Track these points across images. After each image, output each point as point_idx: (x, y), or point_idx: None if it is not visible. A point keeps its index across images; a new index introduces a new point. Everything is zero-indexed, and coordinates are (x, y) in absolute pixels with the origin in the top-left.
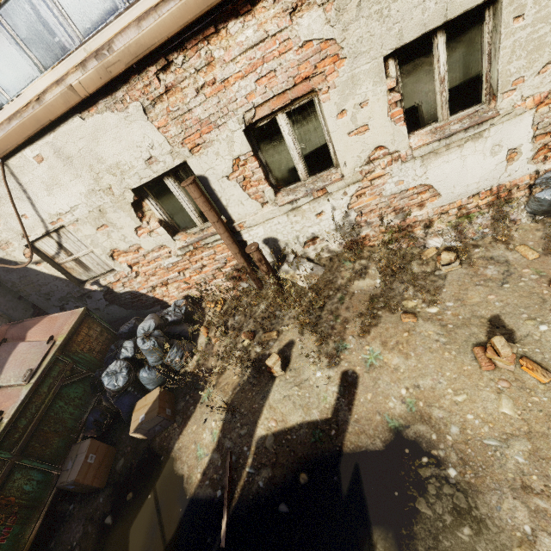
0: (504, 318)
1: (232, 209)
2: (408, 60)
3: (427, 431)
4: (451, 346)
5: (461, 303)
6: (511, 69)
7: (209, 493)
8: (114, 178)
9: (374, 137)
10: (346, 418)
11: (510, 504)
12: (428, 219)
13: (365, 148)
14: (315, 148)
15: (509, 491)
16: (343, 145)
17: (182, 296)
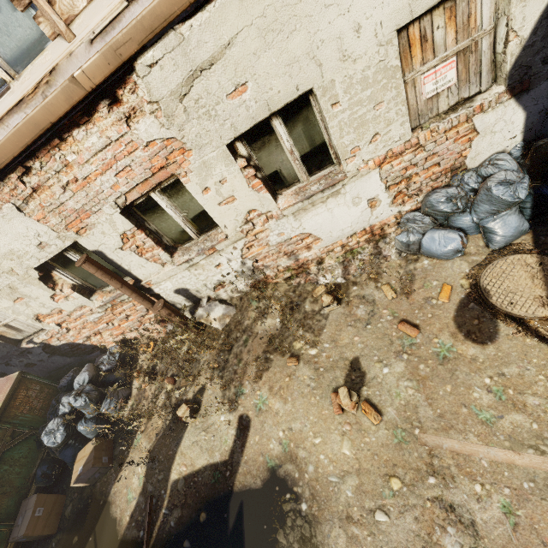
0: (361, 361)
1: (136, 271)
2: (255, 139)
3: (293, 470)
4: (317, 391)
5: (334, 344)
6: (345, 142)
7: (135, 534)
8: (12, 262)
9: (244, 204)
10: (239, 460)
11: (337, 532)
12: (319, 257)
13: (239, 213)
14: (197, 214)
15: (337, 521)
16: (217, 213)
17: (118, 340)
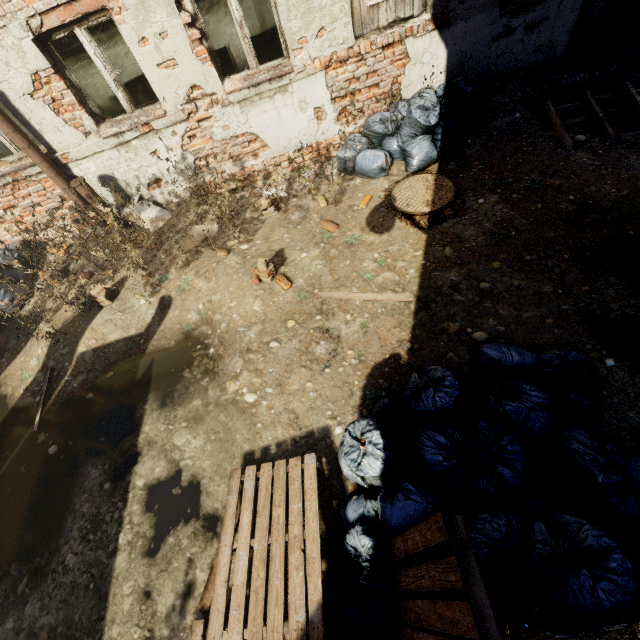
0: (286, 250)
1: (50, 136)
2: None
3: (207, 330)
4: (241, 270)
5: (266, 241)
6: (293, 27)
7: (30, 401)
8: None
9: (186, 74)
10: (155, 331)
11: (236, 360)
12: (266, 171)
13: (181, 85)
14: (132, 77)
15: (239, 354)
16: (156, 78)
17: (19, 241)
